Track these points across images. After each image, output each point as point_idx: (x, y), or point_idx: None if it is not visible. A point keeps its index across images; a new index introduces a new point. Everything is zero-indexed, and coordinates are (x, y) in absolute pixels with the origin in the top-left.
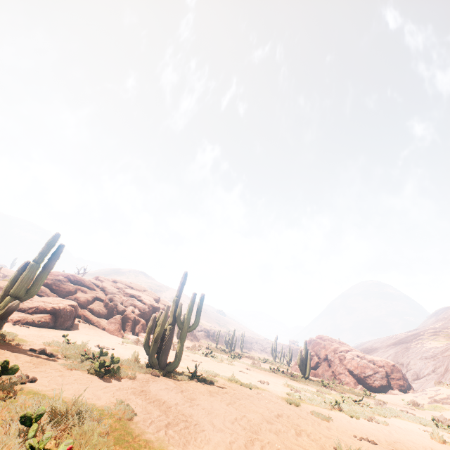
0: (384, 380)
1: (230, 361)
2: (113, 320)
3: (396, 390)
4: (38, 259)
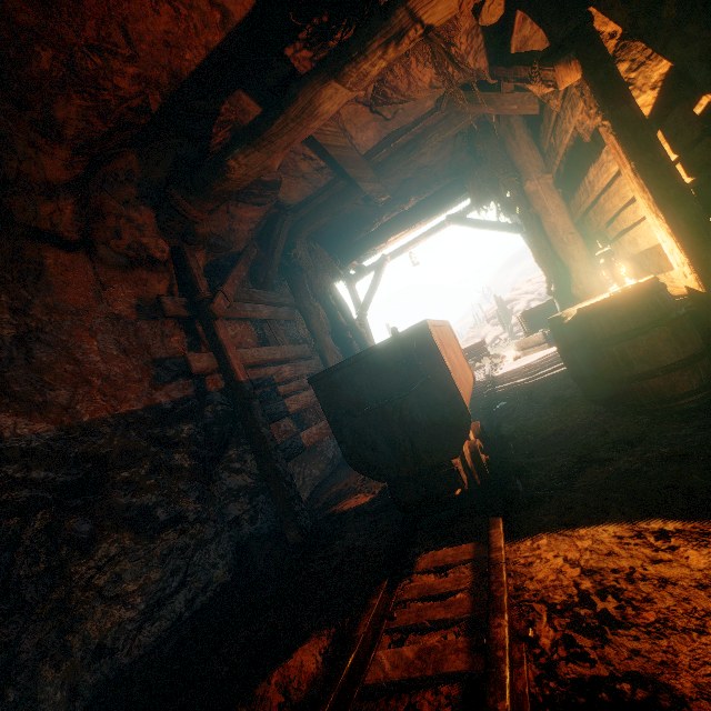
0: None
1: None
2: None
3: None
4: (499, 308)
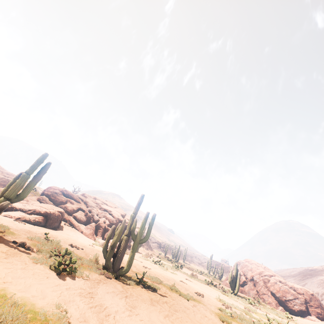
0: (303, 306)
1: (173, 270)
2: (89, 227)
3: (313, 317)
4: (29, 171)
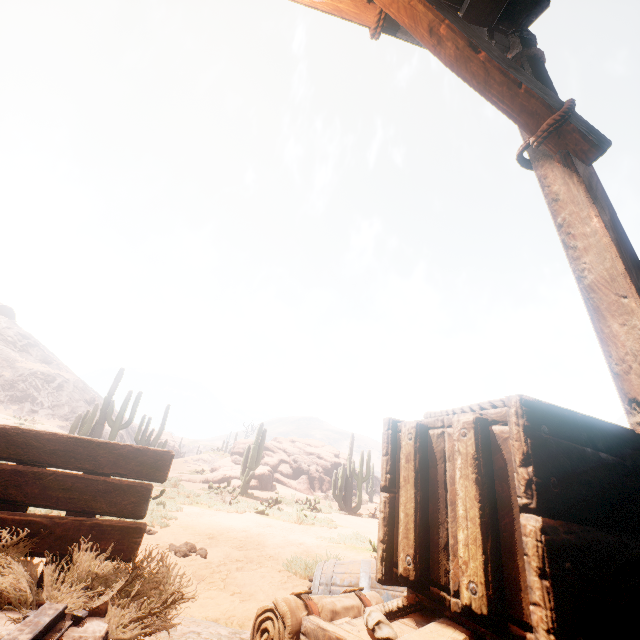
0: None
1: None
2: (301, 480)
3: None
4: (256, 443)
